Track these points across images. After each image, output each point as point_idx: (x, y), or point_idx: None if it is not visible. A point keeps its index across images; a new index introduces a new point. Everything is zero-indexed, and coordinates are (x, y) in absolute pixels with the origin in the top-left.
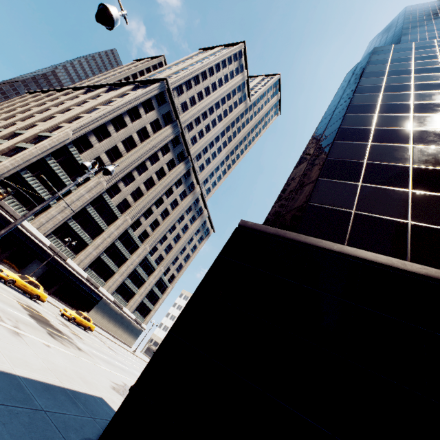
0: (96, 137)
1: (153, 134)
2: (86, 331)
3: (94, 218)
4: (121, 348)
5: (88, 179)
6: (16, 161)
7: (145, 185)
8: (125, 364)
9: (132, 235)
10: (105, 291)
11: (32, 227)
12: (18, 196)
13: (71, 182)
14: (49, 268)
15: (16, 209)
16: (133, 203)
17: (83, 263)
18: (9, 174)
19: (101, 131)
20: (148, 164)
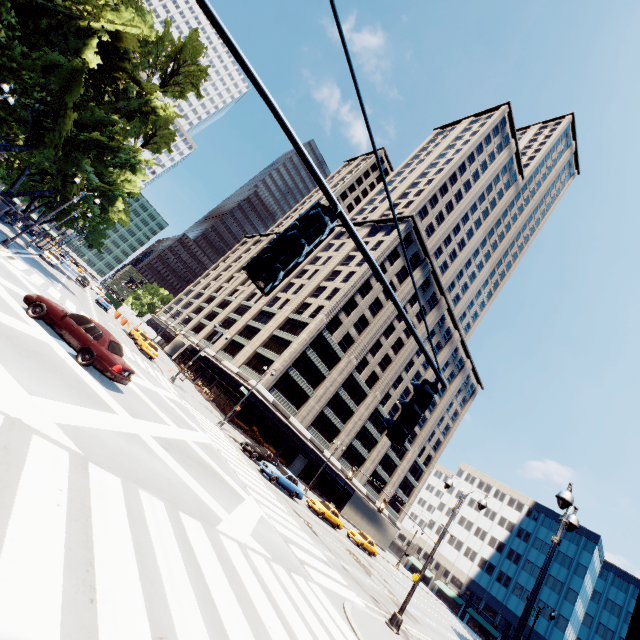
0: (344, 312)
1: (400, 286)
2: (370, 556)
3: (345, 401)
4: (390, 566)
5: (338, 359)
6: (285, 362)
7: (393, 348)
8: (428, 616)
9: (381, 412)
10: (357, 482)
11: (297, 422)
12: (285, 393)
13: (325, 368)
14: (309, 461)
15: (284, 406)
16: (381, 374)
17: (337, 453)
18: (281, 375)
19: (348, 304)
20: (395, 323)
